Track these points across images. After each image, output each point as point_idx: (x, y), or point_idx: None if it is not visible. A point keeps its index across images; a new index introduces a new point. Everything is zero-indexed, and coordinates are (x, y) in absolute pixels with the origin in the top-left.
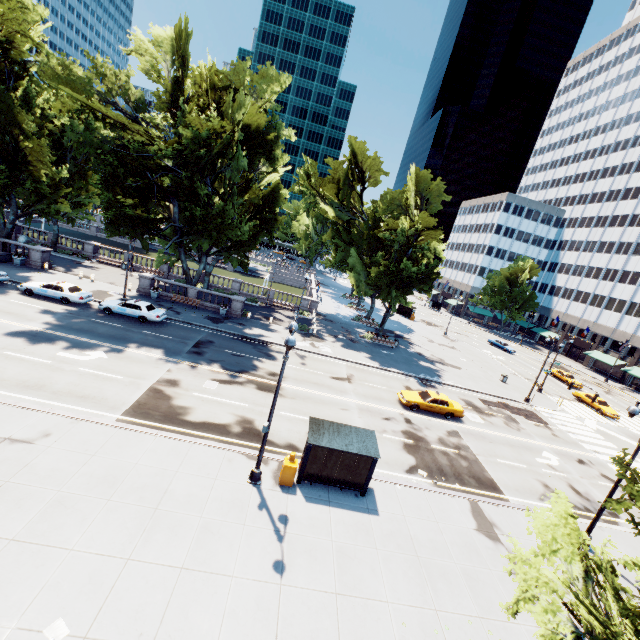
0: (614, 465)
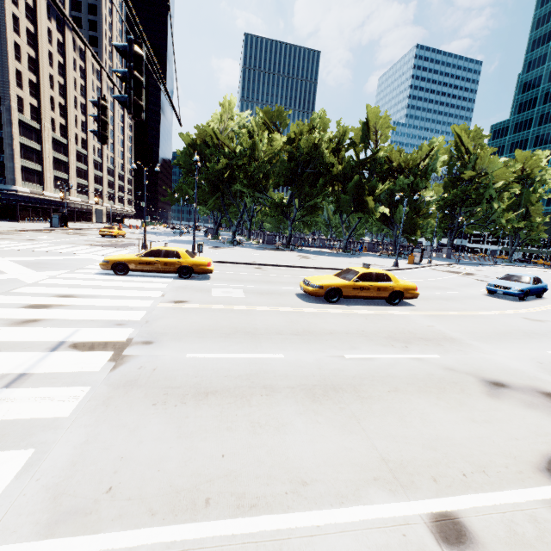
0: (12, 242)
